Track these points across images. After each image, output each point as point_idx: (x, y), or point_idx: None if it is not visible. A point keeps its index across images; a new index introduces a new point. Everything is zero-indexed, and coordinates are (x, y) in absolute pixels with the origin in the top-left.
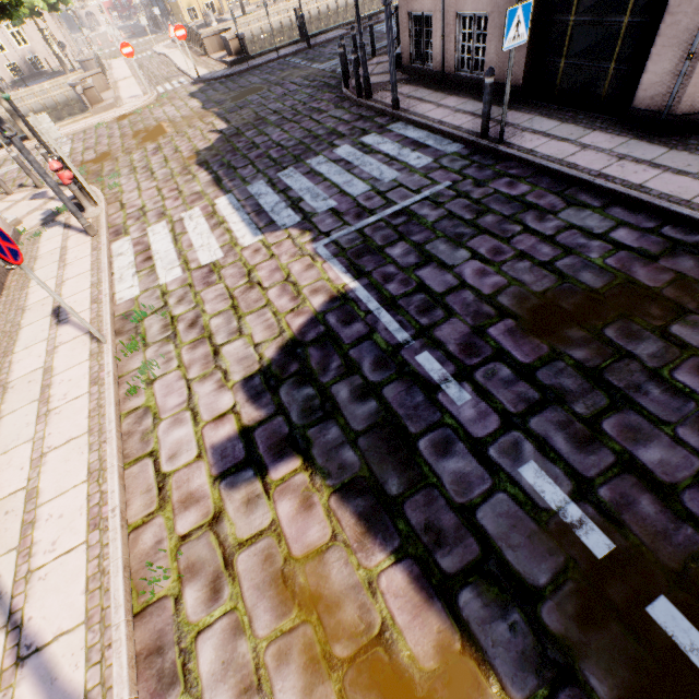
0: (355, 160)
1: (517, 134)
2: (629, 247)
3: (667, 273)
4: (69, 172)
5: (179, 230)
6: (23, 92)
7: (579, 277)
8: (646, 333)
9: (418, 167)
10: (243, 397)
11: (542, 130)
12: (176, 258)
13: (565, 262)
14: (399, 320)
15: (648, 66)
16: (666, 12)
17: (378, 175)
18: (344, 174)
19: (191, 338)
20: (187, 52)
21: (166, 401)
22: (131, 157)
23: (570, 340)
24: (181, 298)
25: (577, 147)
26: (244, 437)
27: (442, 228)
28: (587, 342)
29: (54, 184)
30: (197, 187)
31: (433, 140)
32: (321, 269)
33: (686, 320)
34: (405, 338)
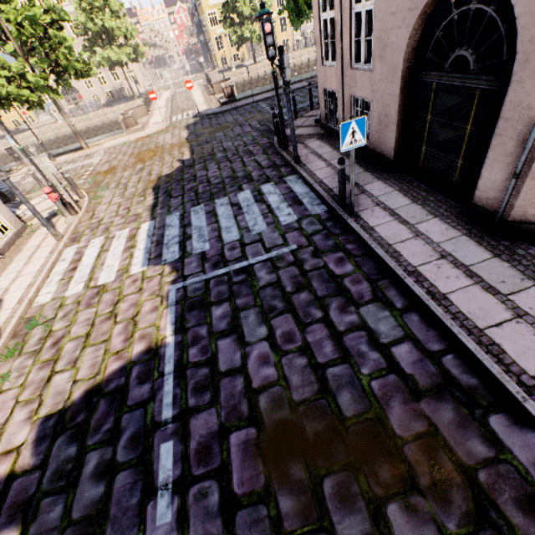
0: (246, 206)
1: (369, 207)
2: (402, 371)
3: (421, 421)
4: (56, 194)
5: (106, 247)
6: (107, 110)
7: (337, 396)
8: (360, 502)
9: (283, 224)
10: (33, 436)
11: (392, 207)
12: (88, 273)
13: (335, 371)
14: (175, 393)
15: (483, 172)
16: (495, 132)
17: (252, 225)
18: (231, 218)
19: (46, 357)
20: (203, 92)
21: None
22: (123, 174)
23: (288, 479)
24: (66, 314)
25: (410, 234)
26: (5, 484)
27: (263, 296)
28: (301, 489)
29: (32, 208)
30: (140, 209)
31: (308, 198)
32: (160, 314)
33: (408, 501)
34: (168, 416)
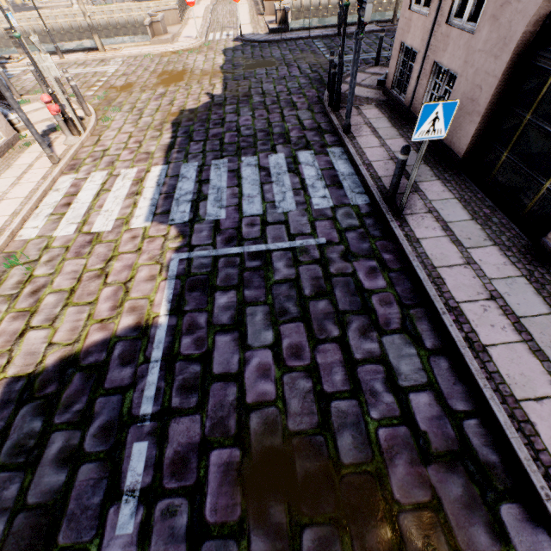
0: (276, 174)
1: (420, 213)
2: (415, 425)
3: (425, 490)
4: (56, 105)
5: (107, 186)
6: (134, 5)
7: (338, 436)
8: None
9: (315, 208)
10: None
11: (446, 219)
12: (83, 214)
13: (341, 406)
14: (159, 386)
15: None
16: None
17: (279, 200)
18: (256, 186)
19: (23, 306)
20: (251, 8)
21: None
22: (141, 96)
23: (266, 519)
24: (51, 259)
25: (461, 259)
26: None
27: (277, 294)
28: (278, 534)
29: (25, 118)
30: (153, 146)
31: (350, 181)
32: (157, 286)
33: None
34: (147, 412)
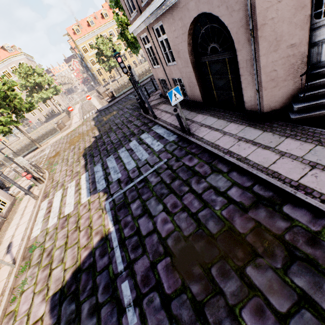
0: (135, 148)
1: (198, 128)
2: (235, 201)
3: (251, 222)
4: (30, 174)
5: (64, 194)
6: (47, 124)
7: (207, 225)
8: (232, 273)
9: (157, 151)
10: (48, 308)
11: (209, 124)
12: (58, 211)
13: (202, 213)
14: (122, 255)
15: (244, 94)
16: (240, 75)
17: (140, 157)
18: (129, 157)
19: (45, 263)
20: (97, 99)
21: (22, 307)
22: (64, 154)
23: (193, 276)
24: (51, 236)
25: (221, 134)
26: None
27: (156, 190)
28: (201, 278)
29: (18, 185)
30: (78, 168)
31: (166, 134)
32: (103, 218)
33: (255, 262)
34: (121, 269)
